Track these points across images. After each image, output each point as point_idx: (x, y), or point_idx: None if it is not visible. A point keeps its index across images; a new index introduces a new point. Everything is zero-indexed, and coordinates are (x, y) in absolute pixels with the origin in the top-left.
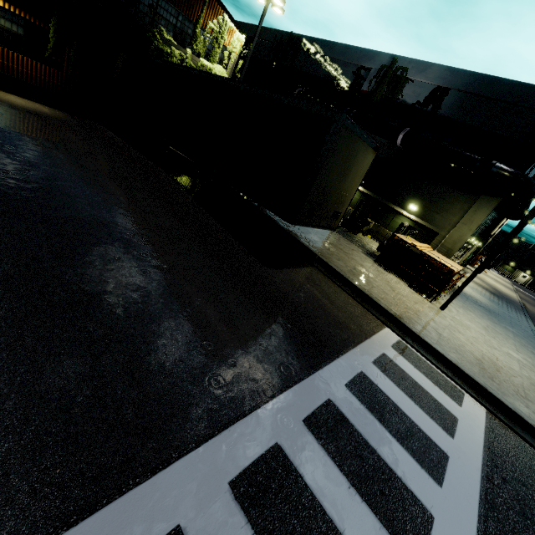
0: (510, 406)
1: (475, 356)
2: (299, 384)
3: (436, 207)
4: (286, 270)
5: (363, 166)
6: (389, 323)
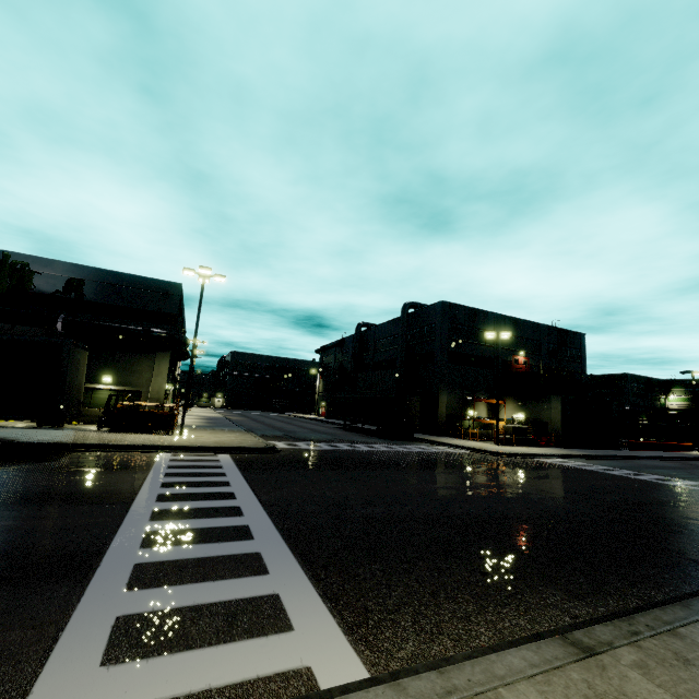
0: (236, 446)
1: (213, 442)
2: (150, 474)
3: (128, 372)
4: (64, 459)
5: (85, 363)
6: (160, 451)
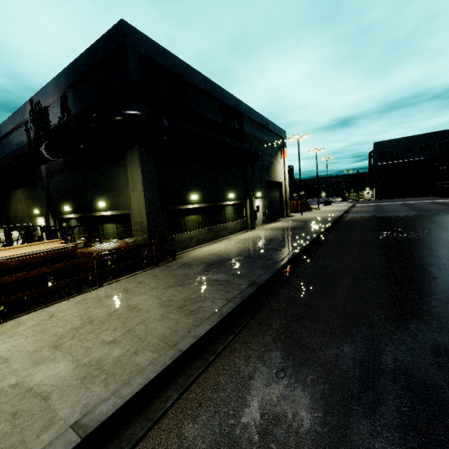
0: None
1: None
2: None
3: (115, 190)
4: None
5: None
6: None
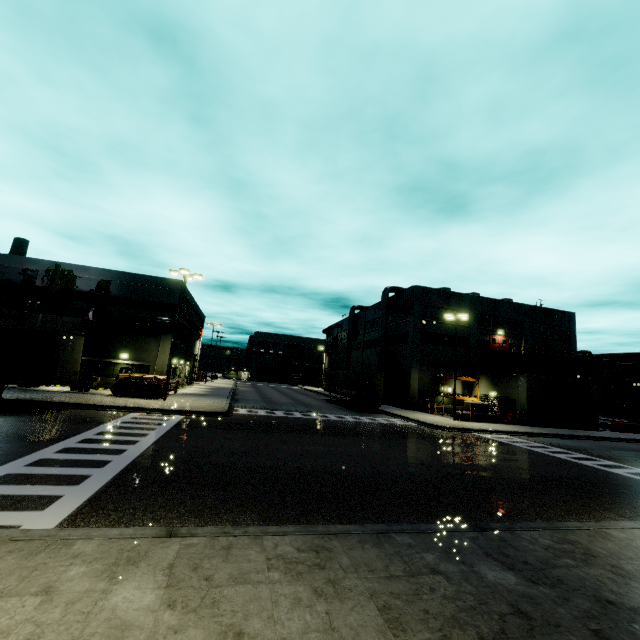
0: (192, 410)
1: (181, 406)
2: (100, 426)
3: (141, 350)
4: (58, 413)
5: (80, 345)
6: (133, 411)
